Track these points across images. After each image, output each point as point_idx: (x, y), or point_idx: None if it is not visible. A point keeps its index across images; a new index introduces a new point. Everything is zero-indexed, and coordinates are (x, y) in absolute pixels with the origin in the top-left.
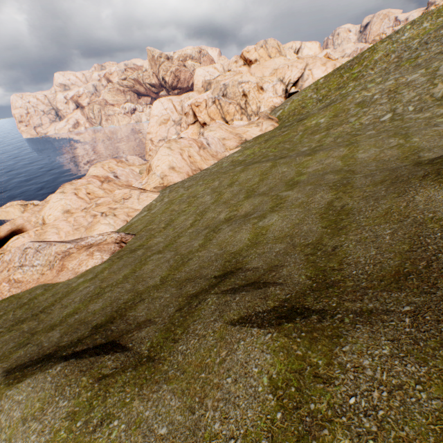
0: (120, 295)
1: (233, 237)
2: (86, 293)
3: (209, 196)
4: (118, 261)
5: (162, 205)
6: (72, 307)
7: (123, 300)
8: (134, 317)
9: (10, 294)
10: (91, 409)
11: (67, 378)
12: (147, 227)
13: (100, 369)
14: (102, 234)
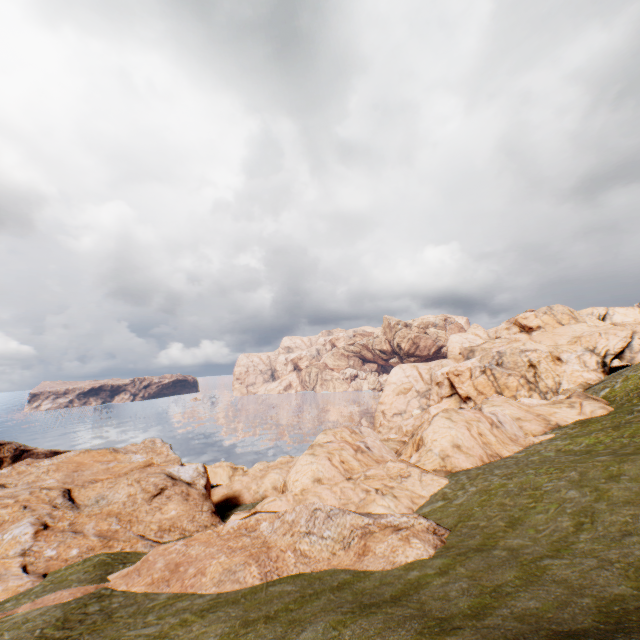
0: (562, 598)
1: None
2: (461, 588)
3: (572, 490)
4: (464, 557)
5: (470, 495)
6: (465, 600)
7: (586, 603)
8: None
9: (296, 570)
10: None
11: None
12: (466, 522)
13: None
14: (405, 515)
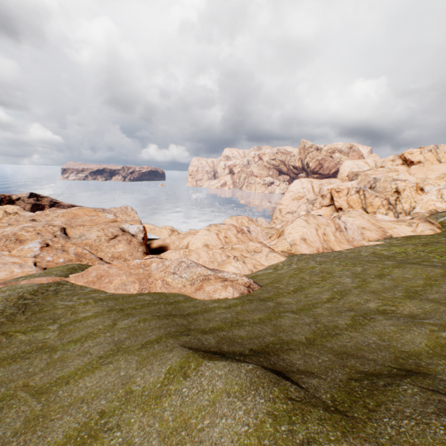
0: (262, 334)
1: (399, 333)
2: (224, 317)
3: (349, 278)
4: (248, 302)
5: (289, 269)
6: (215, 323)
7: (268, 339)
8: (290, 361)
9: (160, 290)
10: (291, 421)
11: (259, 379)
12: (274, 284)
13: (286, 390)
14: (235, 274)
